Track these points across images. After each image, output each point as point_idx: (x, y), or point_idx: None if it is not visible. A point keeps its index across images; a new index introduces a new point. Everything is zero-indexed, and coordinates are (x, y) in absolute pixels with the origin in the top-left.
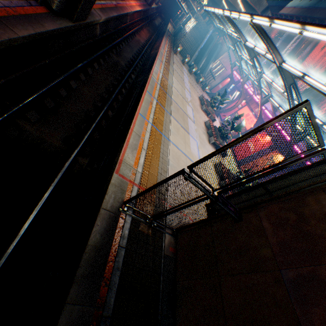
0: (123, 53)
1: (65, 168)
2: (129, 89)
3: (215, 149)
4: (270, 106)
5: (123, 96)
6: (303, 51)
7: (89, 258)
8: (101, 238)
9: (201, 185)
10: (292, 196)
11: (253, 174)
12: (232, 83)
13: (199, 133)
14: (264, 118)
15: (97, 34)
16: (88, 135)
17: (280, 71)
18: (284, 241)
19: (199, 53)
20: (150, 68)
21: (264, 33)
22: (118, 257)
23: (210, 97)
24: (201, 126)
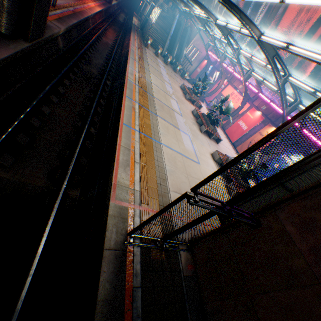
0: (92, 61)
1: (56, 210)
2: (107, 97)
3: (208, 137)
4: (253, 80)
5: (102, 107)
6: (275, 17)
7: (103, 317)
8: (111, 287)
9: (209, 202)
10: (313, 191)
11: (268, 181)
12: (210, 65)
13: (189, 125)
14: (250, 93)
15: (60, 47)
16: (73, 164)
17: (260, 45)
18: (317, 247)
19: (171, 41)
20: (124, 69)
21: (236, 9)
22: (135, 302)
23: (191, 83)
24: (189, 117)
